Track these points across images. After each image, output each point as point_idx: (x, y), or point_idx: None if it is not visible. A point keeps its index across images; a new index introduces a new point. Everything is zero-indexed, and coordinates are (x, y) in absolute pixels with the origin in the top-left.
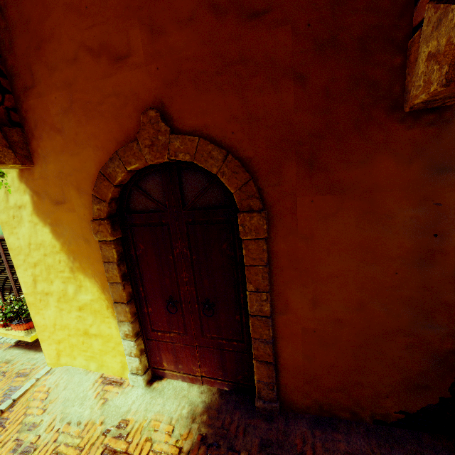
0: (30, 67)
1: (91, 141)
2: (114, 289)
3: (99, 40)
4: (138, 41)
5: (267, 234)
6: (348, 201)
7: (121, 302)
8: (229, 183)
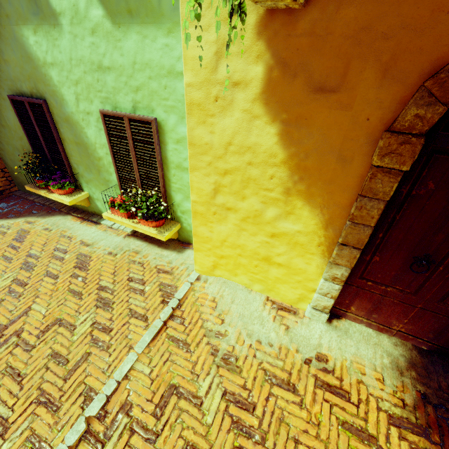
0: None
1: None
2: (353, 231)
3: None
4: None
5: None
6: None
7: (352, 246)
8: None
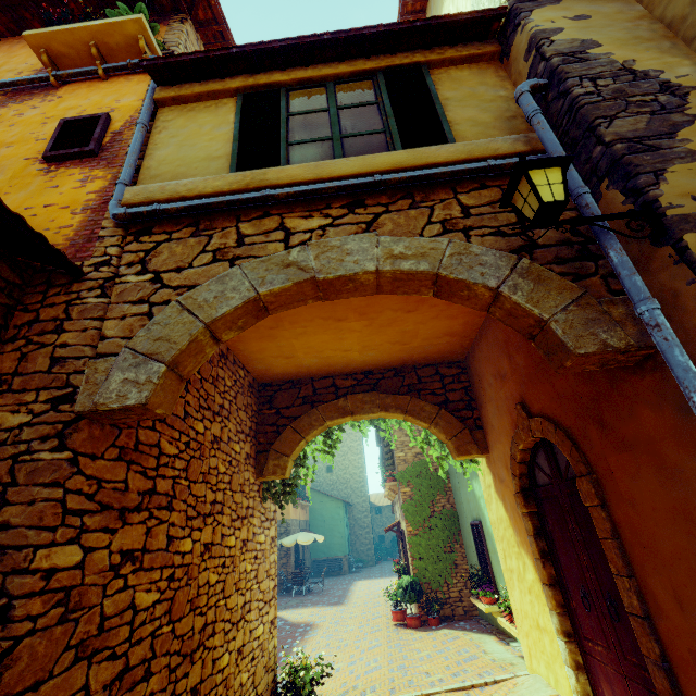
0: (480, 393)
1: (504, 431)
2: (538, 566)
3: (496, 370)
4: (507, 365)
5: (598, 500)
6: (640, 457)
7: (546, 584)
8: (563, 451)
